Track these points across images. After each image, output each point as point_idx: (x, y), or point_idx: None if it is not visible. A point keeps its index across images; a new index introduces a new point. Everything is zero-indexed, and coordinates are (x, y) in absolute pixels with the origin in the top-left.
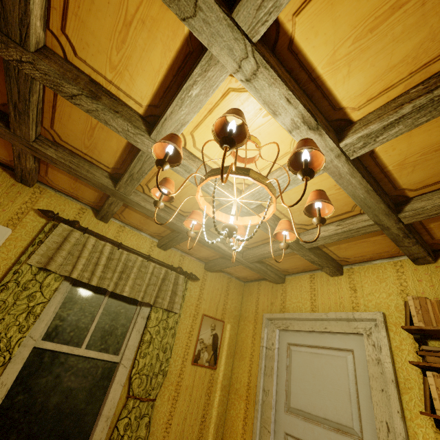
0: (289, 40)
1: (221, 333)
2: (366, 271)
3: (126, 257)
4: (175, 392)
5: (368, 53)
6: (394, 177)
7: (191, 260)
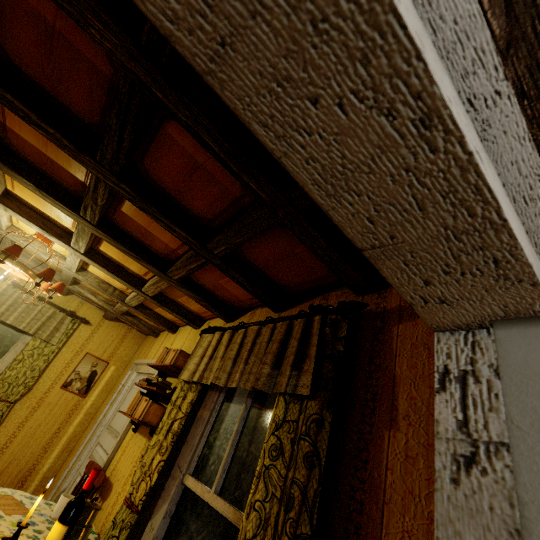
0: (20, 197)
1: (102, 371)
2: (183, 332)
3: (18, 295)
4: (37, 404)
5: (52, 209)
6: (127, 266)
7: (90, 308)
